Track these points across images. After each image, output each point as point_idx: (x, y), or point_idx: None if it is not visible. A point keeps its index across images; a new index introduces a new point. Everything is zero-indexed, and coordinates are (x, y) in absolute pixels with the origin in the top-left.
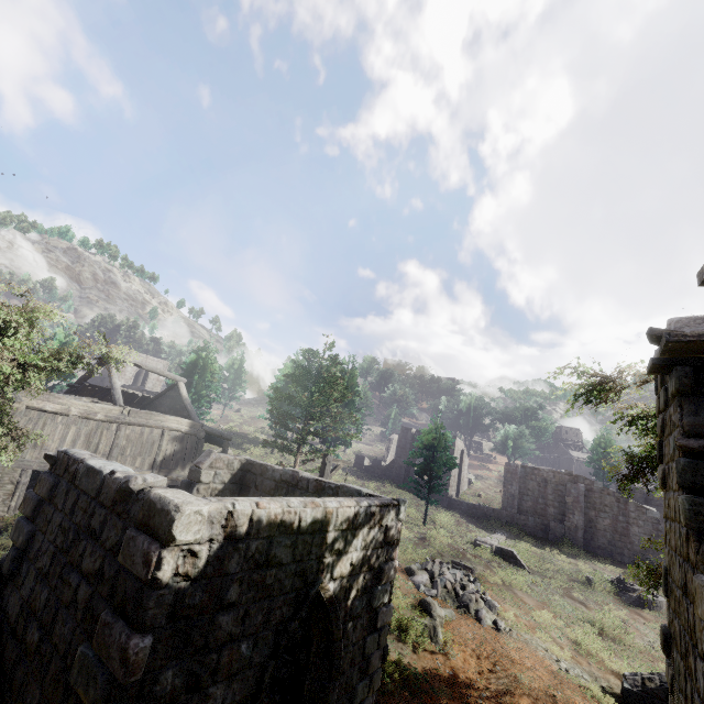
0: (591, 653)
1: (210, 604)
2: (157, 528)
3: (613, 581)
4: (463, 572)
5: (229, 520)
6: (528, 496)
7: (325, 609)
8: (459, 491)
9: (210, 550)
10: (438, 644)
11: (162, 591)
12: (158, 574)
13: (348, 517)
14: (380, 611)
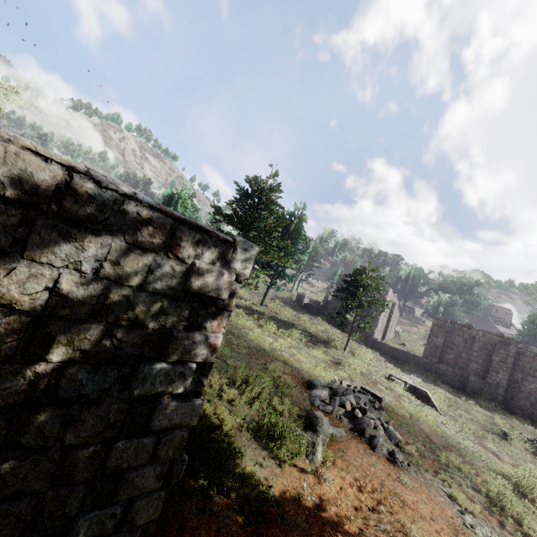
0: (504, 512)
1: None
2: None
3: (533, 441)
4: (369, 398)
5: None
6: (452, 349)
7: None
8: (384, 336)
9: None
10: (313, 462)
11: None
12: None
13: (32, 177)
14: (161, 403)
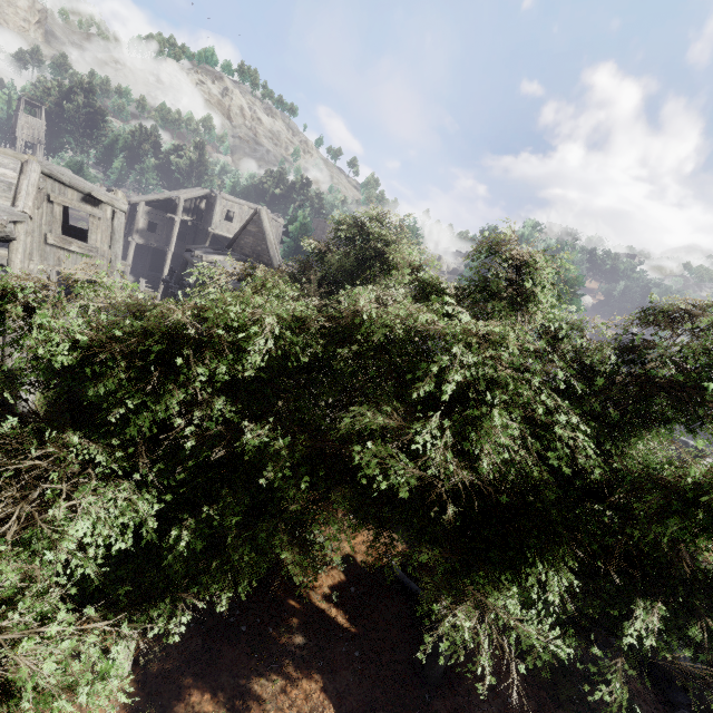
0: None
1: None
2: None
3: None
4: None
5: None
6: None
7: None
8: None
9: None
10: None
11: None
12: None
13: None
14: None
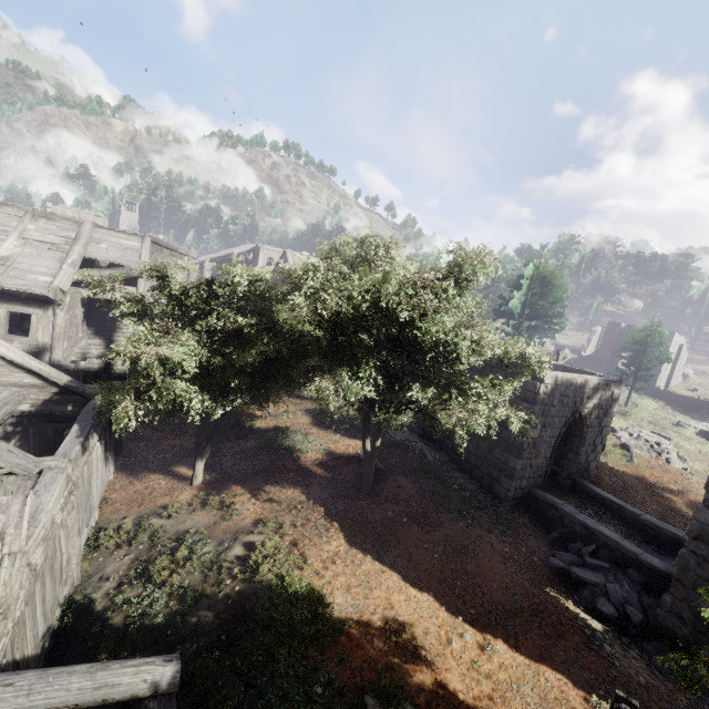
0: None
1: (549, 403)
2: (537, 378)
3: None
4: (660, 438)
5: (556, 378)
6: None
7: (581, 419)
8: (669, 383)
9: (550, 387)
10: (632, 464)
11: (540, 396)
12: (539, 391)
13: (594, 384)
14: (604, 428)
